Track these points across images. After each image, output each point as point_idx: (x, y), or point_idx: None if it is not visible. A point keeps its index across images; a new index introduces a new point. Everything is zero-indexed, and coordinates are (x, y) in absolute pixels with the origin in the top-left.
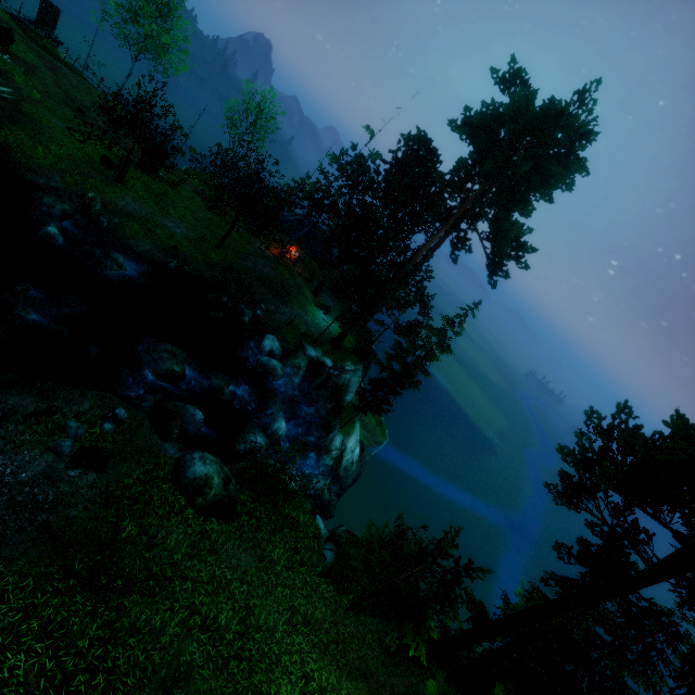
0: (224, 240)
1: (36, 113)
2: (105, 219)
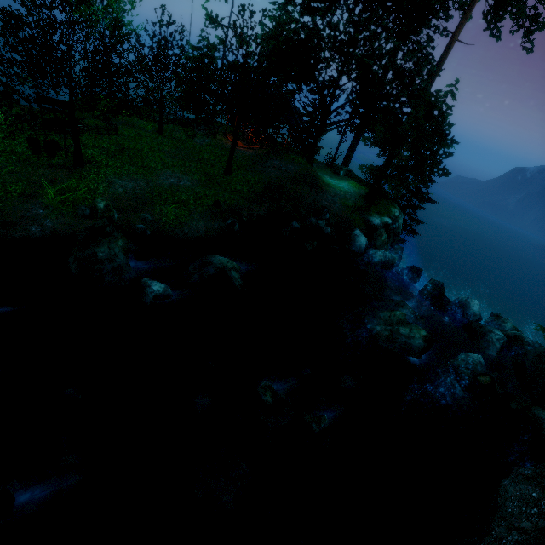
0: (231, 162)
1: None
2: (137, 224)
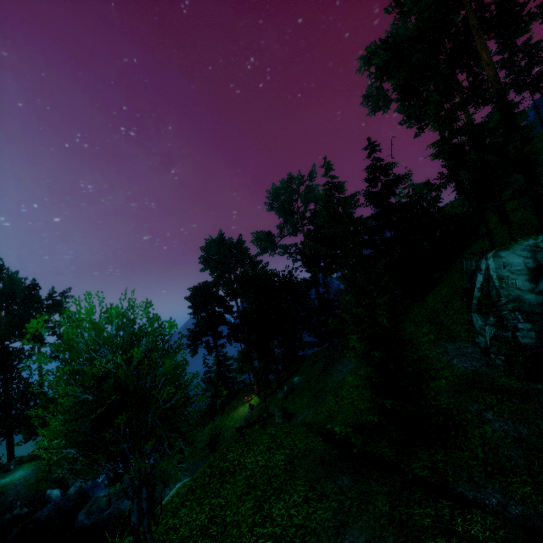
0: None
1: None
2: None
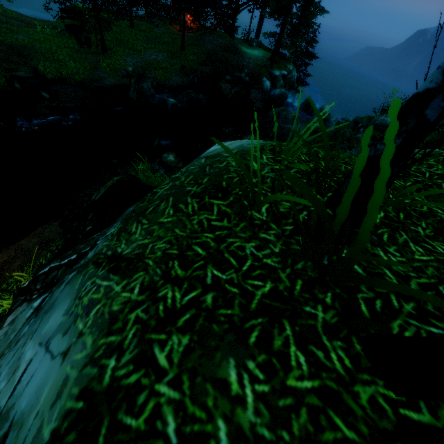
0: (184, 41)
1: (10, 40)
2: None
